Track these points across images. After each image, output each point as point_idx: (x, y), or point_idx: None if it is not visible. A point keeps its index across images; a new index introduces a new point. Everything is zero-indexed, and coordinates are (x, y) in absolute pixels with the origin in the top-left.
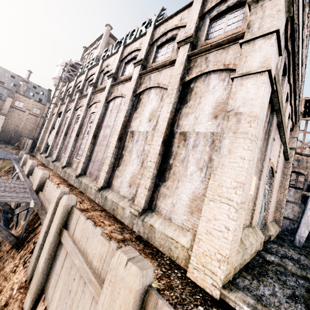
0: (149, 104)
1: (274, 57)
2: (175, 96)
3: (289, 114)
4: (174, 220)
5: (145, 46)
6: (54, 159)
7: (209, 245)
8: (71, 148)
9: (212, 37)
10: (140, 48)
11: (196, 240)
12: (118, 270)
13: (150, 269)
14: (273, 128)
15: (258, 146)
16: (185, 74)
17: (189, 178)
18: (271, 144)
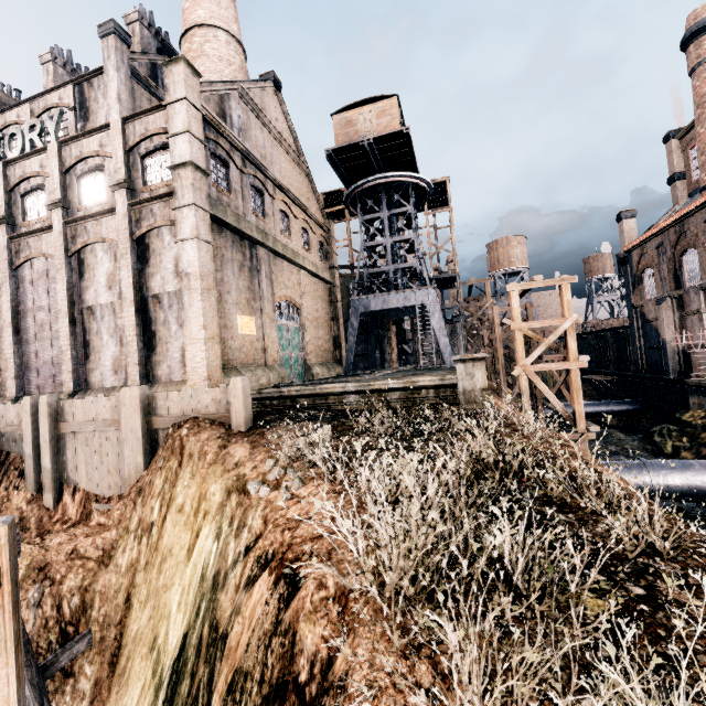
0: (101, 267)
1: (203, 221)
2: (131, 257)
3: (304, 228)
4: (174, 379)
5: (56, 176)
6: None
7: (196, 375)
8: None
9: (151, 180)
10: (46, 176)
11: (188, 377)
12: (126, 396)
13: (146, 386)
14: (264, 261)
15: (214, 294)
16: (135, 227)
17: (175, 337)
18: (269, 278)
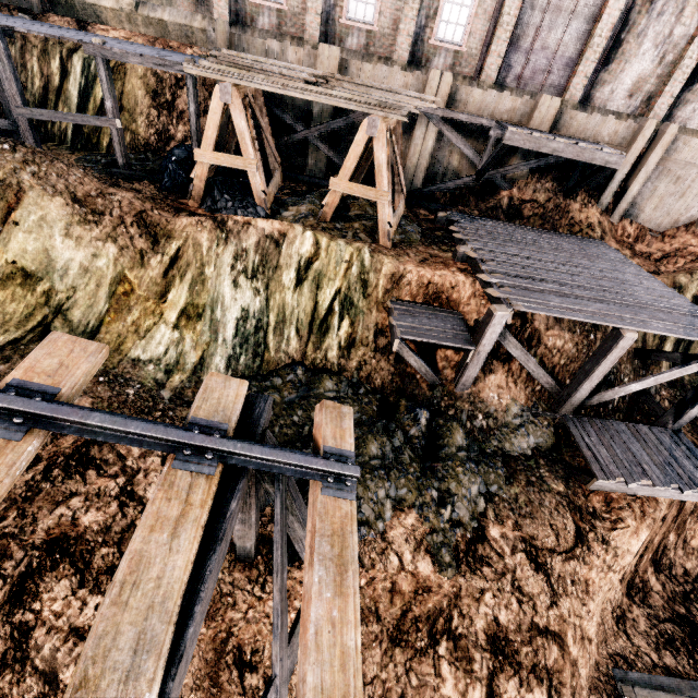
0: None
1: None
2: None
3: None
4: (689, 126)
5: None
6: (318, 40)
7: None
8: (418, 7)
9: None
10: None
11: None
12: None
13: None
14: None
15: None
16: None
17: None
18: None
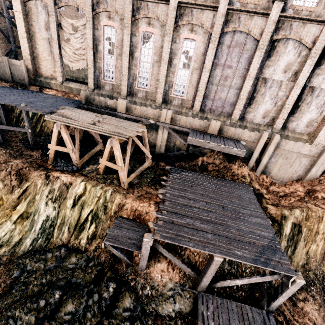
0: (285, 56)
1: None
2: (316, 60)
3: None
4: (296, 131)
5: None
6: (126, 94)
7: (323, 137)
8: (164, 84)
9: None
10: None
11: (318, 137)
12: None
13: None
14: None
15: None
16: None
17: (310, 112)
18: None
